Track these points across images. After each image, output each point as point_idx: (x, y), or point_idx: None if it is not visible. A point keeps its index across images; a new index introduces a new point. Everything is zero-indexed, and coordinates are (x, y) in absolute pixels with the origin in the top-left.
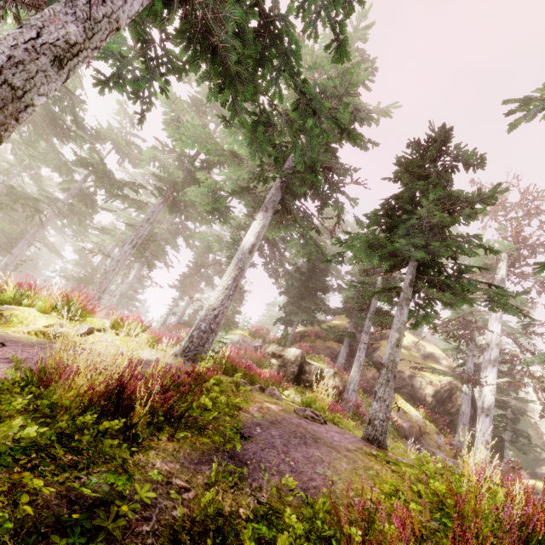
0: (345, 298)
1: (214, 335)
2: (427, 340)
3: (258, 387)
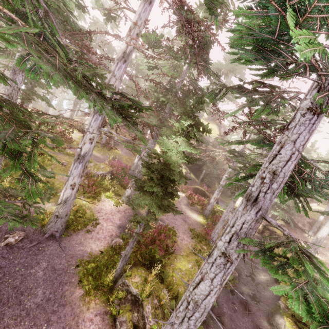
0: None
1: None
2: (217, 122)
3: None
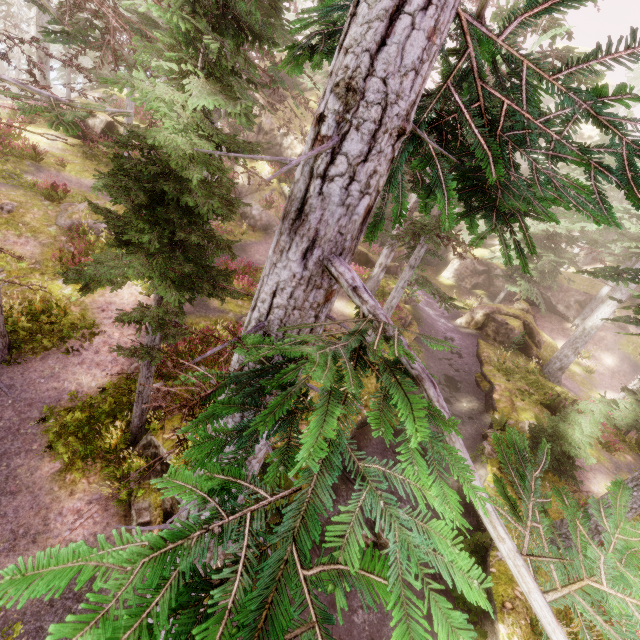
0: None
1: None
2: None
3: None
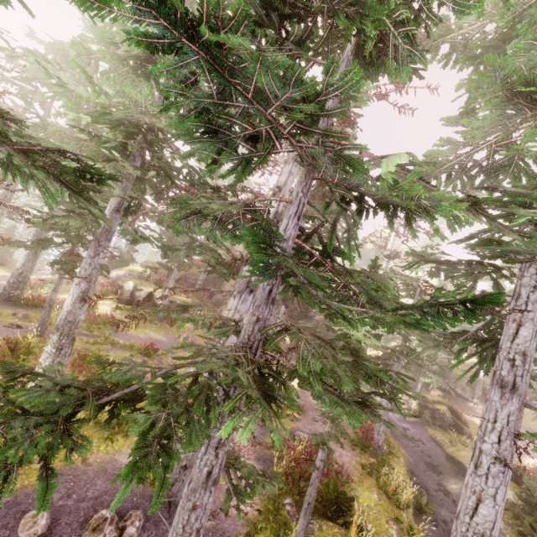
0: (182, 240)
1: (23, 284)
2: None
3: (12, 313)
